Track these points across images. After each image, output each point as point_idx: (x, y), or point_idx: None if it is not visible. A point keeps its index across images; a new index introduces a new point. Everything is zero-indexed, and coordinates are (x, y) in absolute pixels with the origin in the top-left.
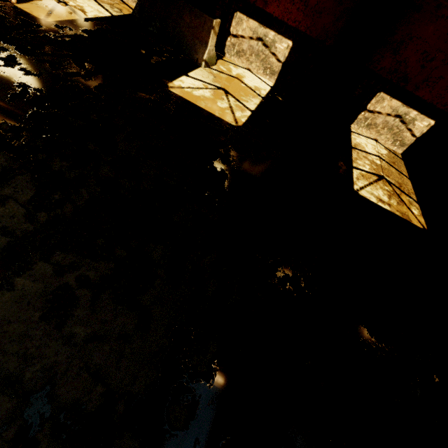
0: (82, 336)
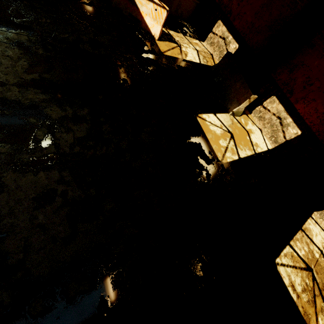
0: (39, 221)
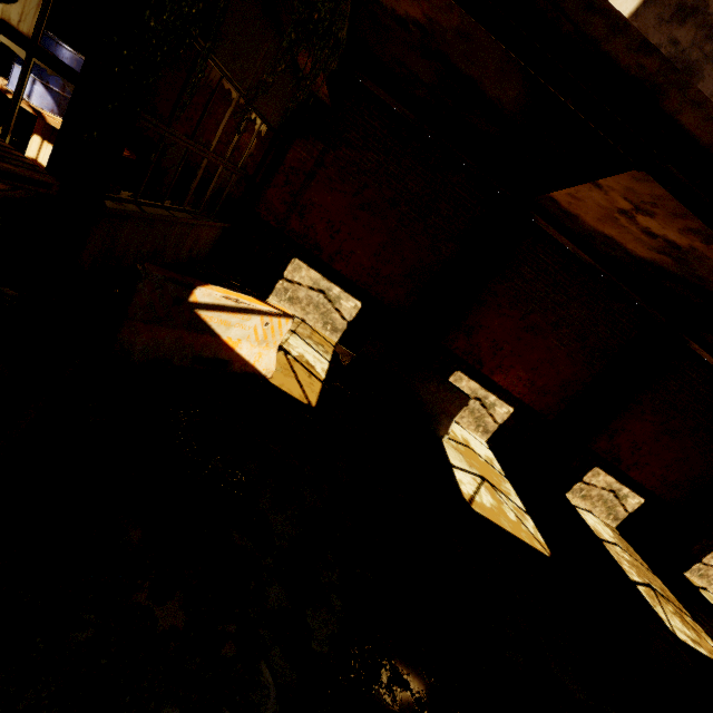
0: None
